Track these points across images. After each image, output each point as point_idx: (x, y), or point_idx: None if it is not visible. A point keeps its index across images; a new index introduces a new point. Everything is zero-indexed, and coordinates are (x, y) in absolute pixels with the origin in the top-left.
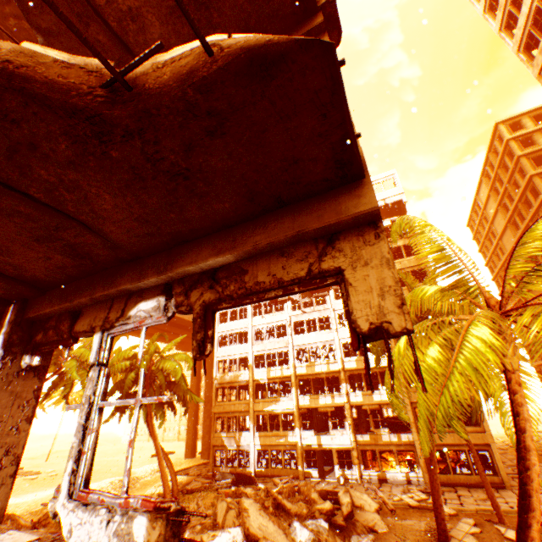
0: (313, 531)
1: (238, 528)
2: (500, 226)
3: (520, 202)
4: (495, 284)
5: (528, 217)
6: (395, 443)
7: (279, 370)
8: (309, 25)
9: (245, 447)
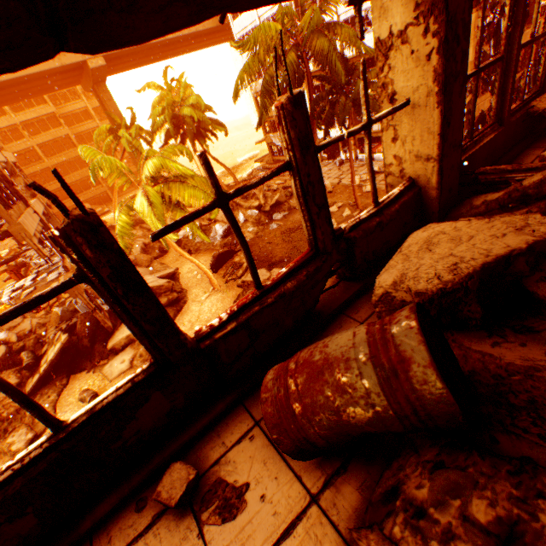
0: (249, 215)
1: (198, 223)
2: None
3: None
4: None
5: None
6: None
7: None
8: None
9: None
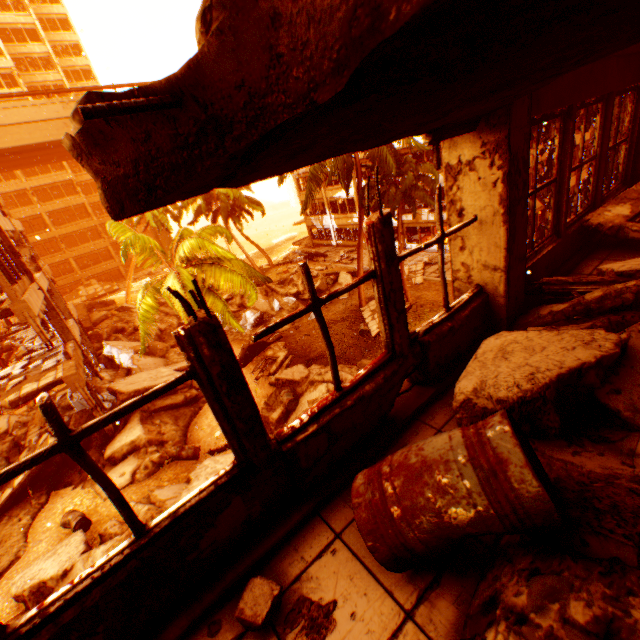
0: (285, 303)
1: None
2: None
3: None
4: None
5: None
6: (432, 222)
7: None
8: None
9: (327, 227)
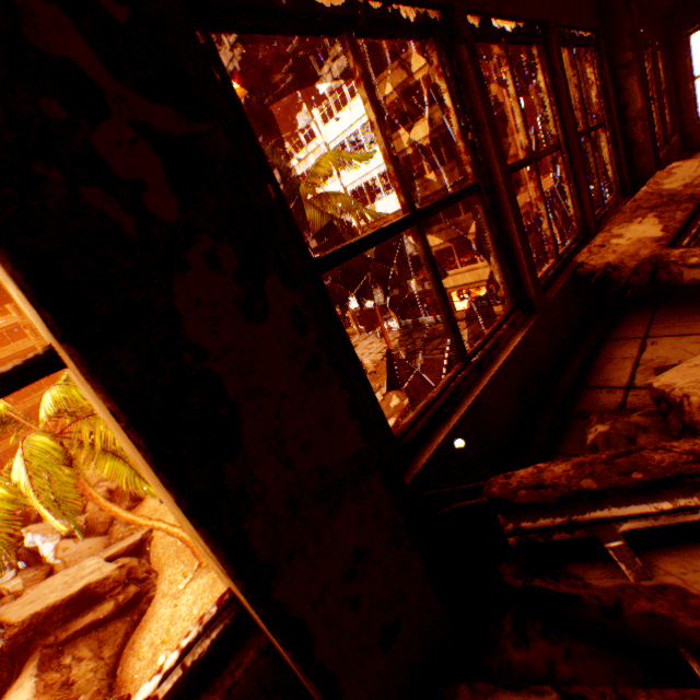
0: None
1: None
2: None
3: None
4: None
5: None
6: (422, 293)
7: None
8: None
9: None
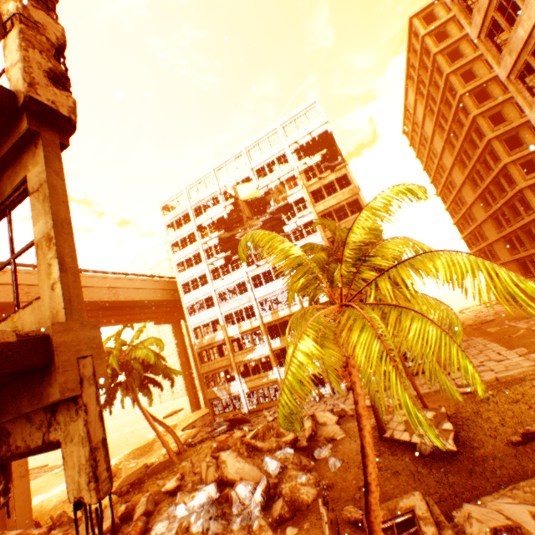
0: (282, 459)
1: (212, 484)
2: (430, 130)
3: (442, 104)
4: (434, 187)
5: (449, 118)
6: None
7: (248, 324)
8: (19, 131)
9: (236, 394)
